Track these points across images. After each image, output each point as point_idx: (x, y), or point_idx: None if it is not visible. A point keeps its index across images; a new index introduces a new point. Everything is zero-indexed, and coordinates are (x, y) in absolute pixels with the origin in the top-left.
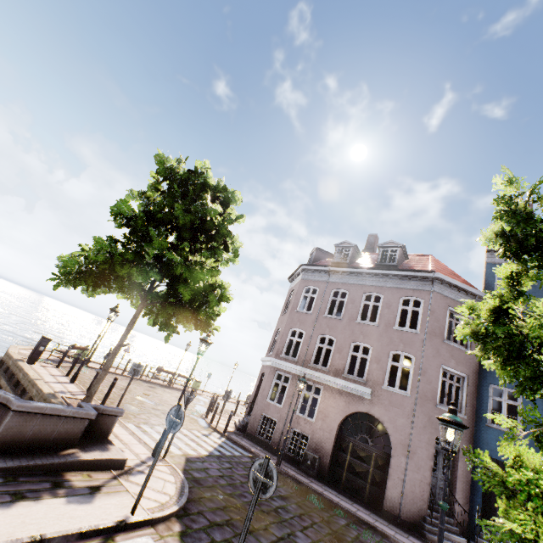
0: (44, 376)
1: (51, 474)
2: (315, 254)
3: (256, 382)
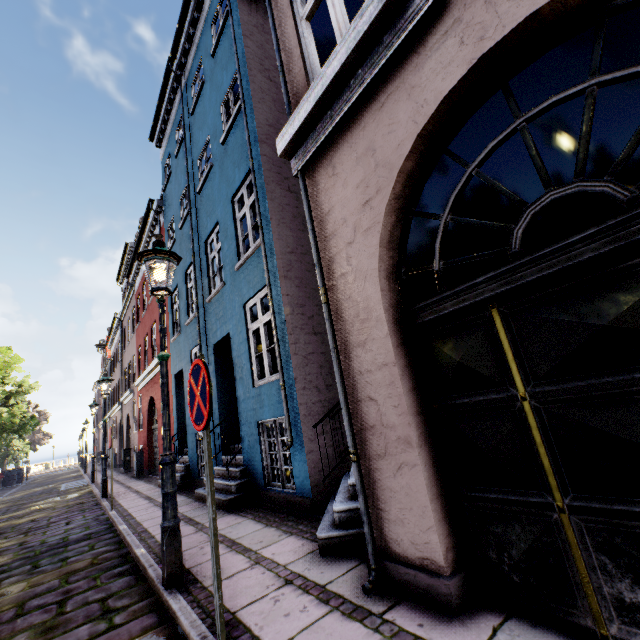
0: None
1: None
2: None
3: None
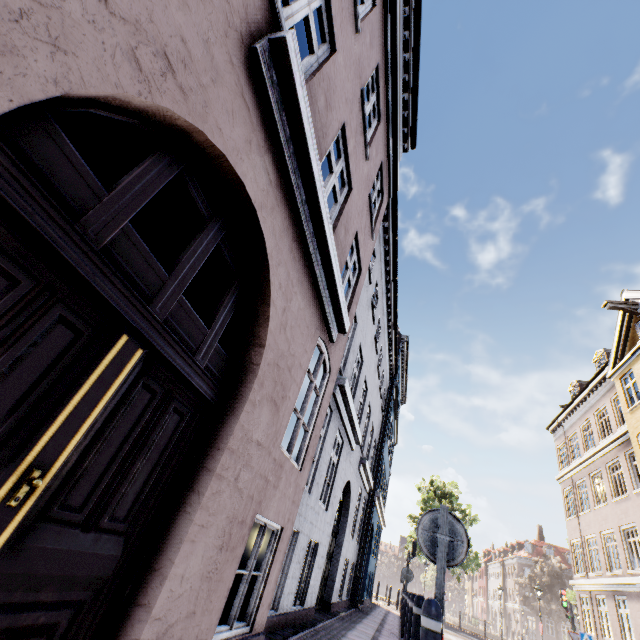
0: None
1: None
2: (532, 546)
3: (521, 619)
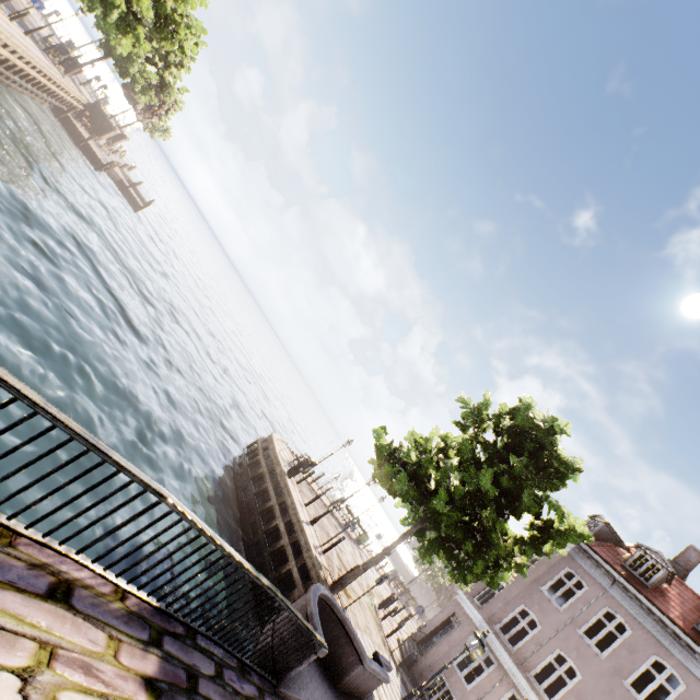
0: (299, 507)
1: None
2: (600, 527)
3: (440, 612)
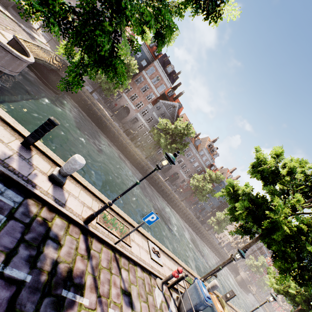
0: None
1: (31, 28)
2: None
3: None
